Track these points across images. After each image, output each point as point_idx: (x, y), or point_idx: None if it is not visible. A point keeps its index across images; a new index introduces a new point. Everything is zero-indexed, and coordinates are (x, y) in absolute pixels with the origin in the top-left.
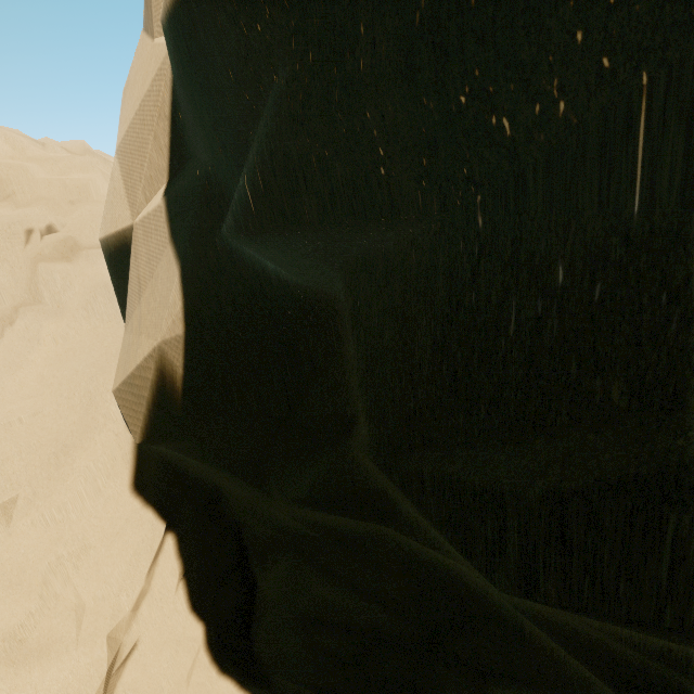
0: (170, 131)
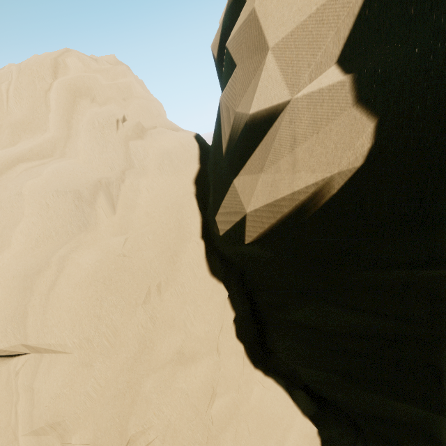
0: (352, 25)
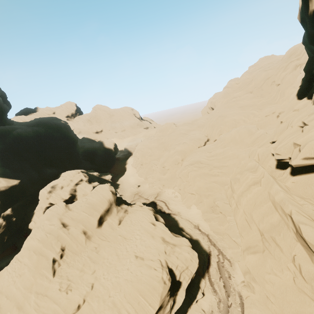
0: None
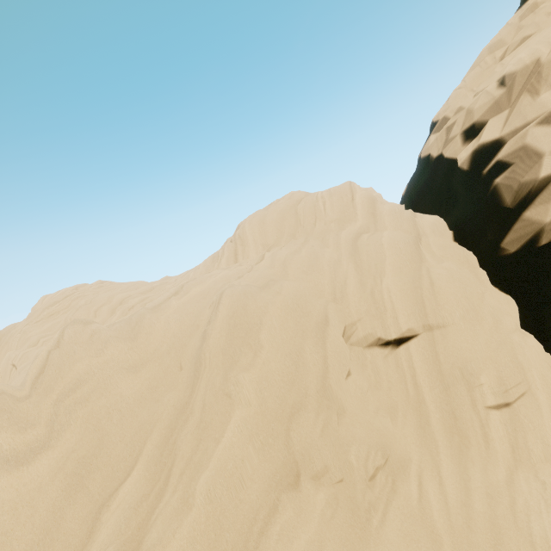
0: None
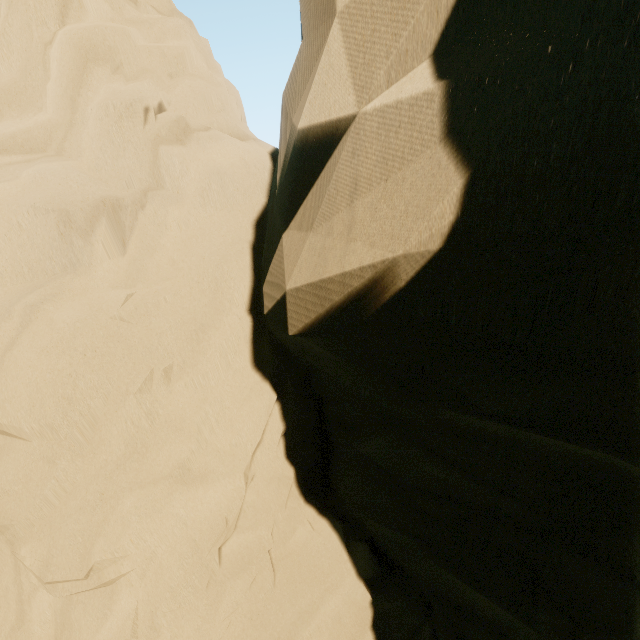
0: None
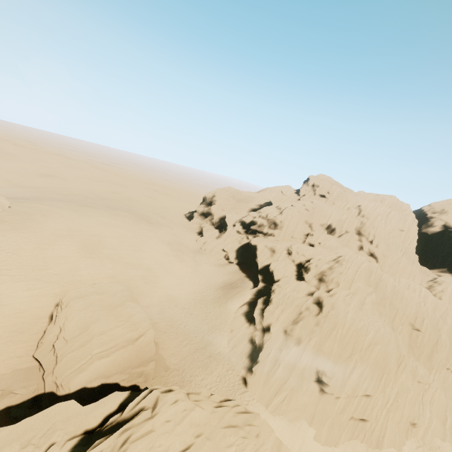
0: (443, 224)
